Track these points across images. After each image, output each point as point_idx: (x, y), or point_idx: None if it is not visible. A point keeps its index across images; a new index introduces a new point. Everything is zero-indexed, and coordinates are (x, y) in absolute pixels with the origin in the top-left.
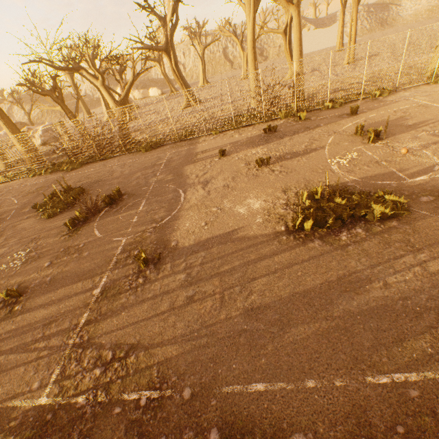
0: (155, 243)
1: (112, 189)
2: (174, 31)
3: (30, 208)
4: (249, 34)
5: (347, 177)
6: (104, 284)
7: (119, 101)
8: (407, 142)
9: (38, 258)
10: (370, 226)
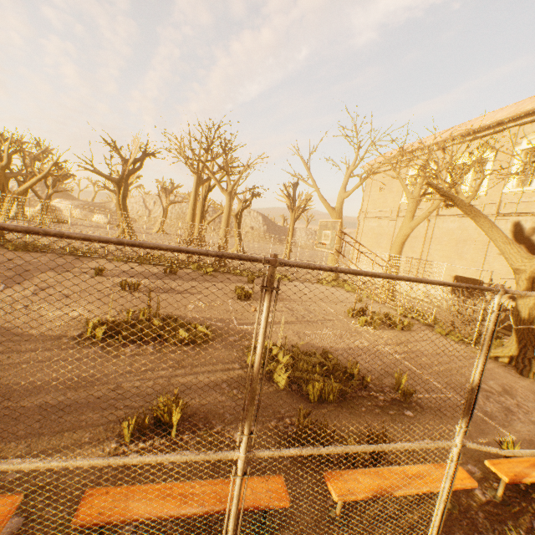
0: None
1: None
2: (134, 173)
3: None
4: (192, 198)
5: (192, 314)
6: None
7: (17, 193)
8: None
9: None
10: (165, 346)
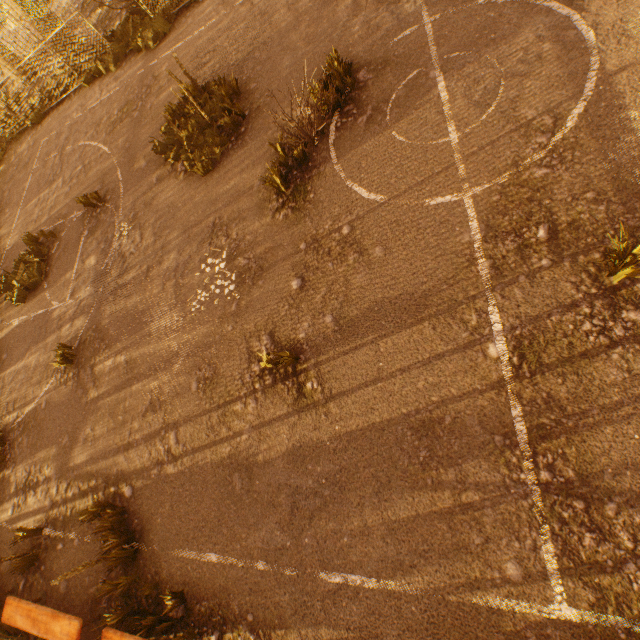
0: (593, 197)
1: (328, 60)
2: None
3: (144, 157)
4: None
5: None
6: (505, 330)
7: None
8: None
9: (261, 271)
10: None
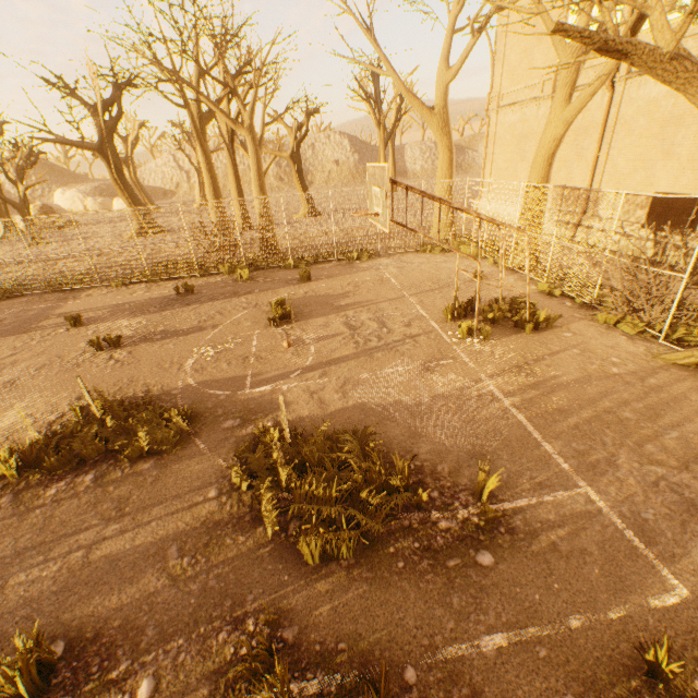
0: None
1: None
2: (116, 126)
3: None
4: (200, 153)
5: (186, 379)
6: None
7: None
8: (312, 330)
9: None
10: (113, 470)
